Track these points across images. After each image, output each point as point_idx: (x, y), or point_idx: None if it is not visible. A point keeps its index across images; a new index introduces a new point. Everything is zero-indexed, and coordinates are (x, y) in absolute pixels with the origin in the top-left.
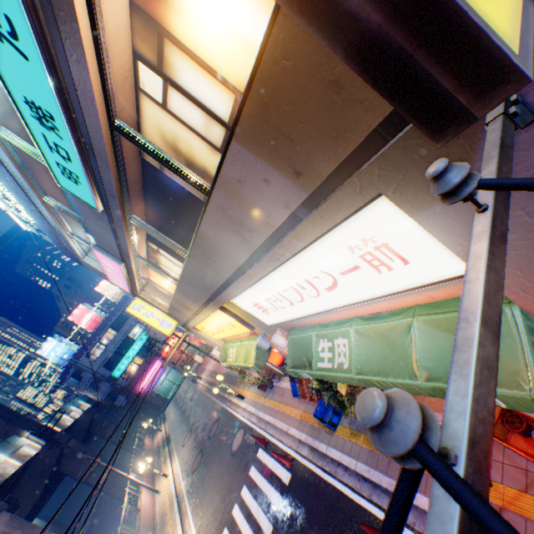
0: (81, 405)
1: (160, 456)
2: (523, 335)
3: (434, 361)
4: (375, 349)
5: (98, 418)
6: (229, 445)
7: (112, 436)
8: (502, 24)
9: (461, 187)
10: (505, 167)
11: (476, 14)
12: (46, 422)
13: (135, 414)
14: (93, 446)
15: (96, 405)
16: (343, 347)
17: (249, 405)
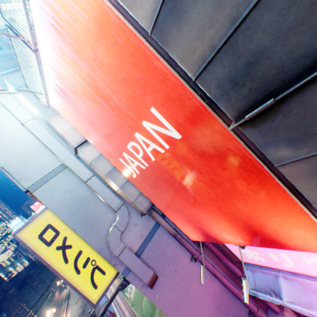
0: (24, 262)
1: (61, 307)
2: (157, 316)
3: (145, 313)
4: (139, 297)
5: (32, 273)
6: (98, 311)
7: (37, 286)
8: (97, 295)
9: (92, 315)
10: (108, 305)
11: (89, 298)
12: (1, 273)
13: (49, 293)
14: (23, 289)
15: (32, 262)
16: (133, 289)
17: (114, 288)
